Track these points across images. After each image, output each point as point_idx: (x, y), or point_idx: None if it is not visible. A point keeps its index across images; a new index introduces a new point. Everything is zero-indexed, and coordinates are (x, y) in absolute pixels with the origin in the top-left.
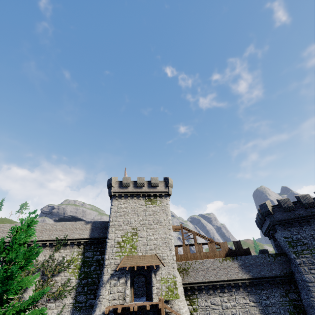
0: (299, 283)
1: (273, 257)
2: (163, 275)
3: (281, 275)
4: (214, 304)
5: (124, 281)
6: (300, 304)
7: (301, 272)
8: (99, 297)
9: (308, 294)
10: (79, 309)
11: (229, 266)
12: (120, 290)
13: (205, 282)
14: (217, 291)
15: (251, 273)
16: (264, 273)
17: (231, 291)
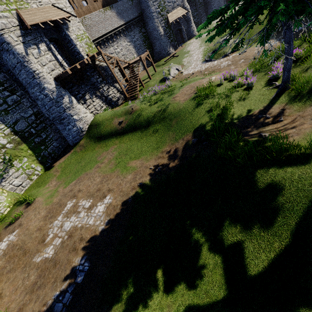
0: (148, 17)
1: (132, 1)
2: (76, 33)
3: (138, 16)
4: (111, 54)
5: (46, 48)
6: (146, 35)
7: (149, 6)
8: (34, 74)
9: (153, 22)
10: (7, 112)
11: (110, 16)
12: (50, 59)
13: (101, 37)
14: (110, 42)
15: (124, 19)
16: (130, 17)
17: (117, 39)
